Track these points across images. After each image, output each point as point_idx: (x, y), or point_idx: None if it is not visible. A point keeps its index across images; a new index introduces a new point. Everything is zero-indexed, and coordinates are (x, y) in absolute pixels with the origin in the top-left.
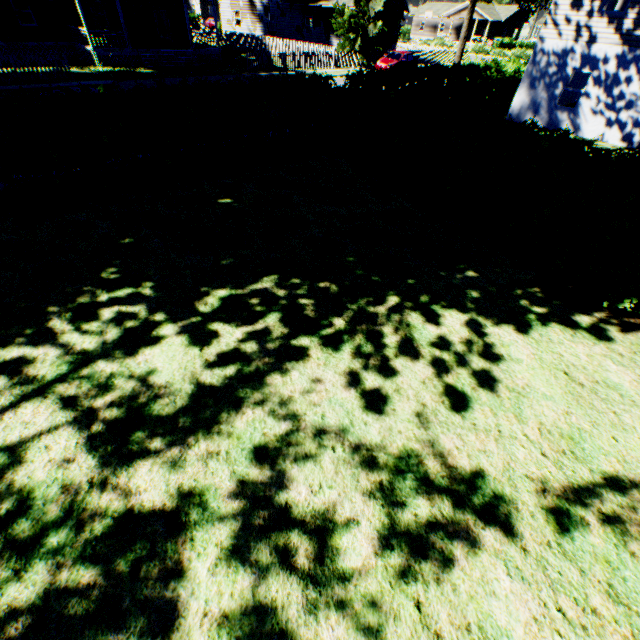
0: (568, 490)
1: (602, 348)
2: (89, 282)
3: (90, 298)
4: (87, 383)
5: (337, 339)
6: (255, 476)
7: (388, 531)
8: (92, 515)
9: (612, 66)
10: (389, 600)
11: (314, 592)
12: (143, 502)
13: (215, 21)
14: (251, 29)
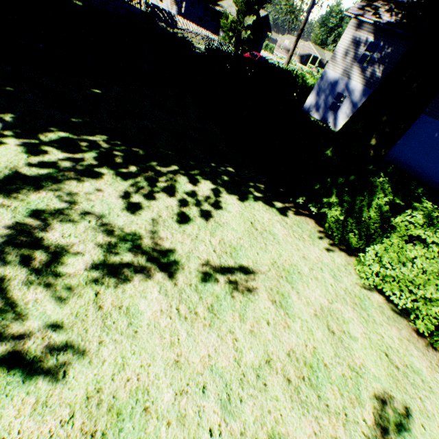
0: (217, 267)
1: (279, 218)
2: None
3: None
4: None
5: (126, 175)
6: (29, 222)
7: (100, 262)
8: None
9: (357, 95)
10: (81, 289)
11: (35, 277)
12: None
13: None
14: (169, 7)
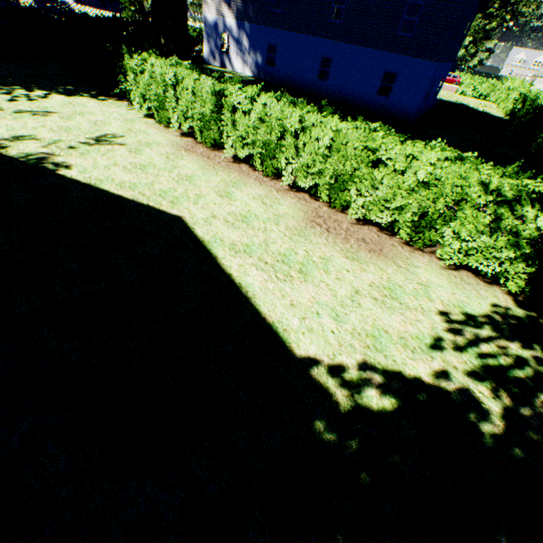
0: (29, 111)
1: (98, 102)
2: None
3: None
4: None
5: None
6: None
7: None
8: None
9: (235, 31)
10: None
11: None
12: None
13: None
14: None
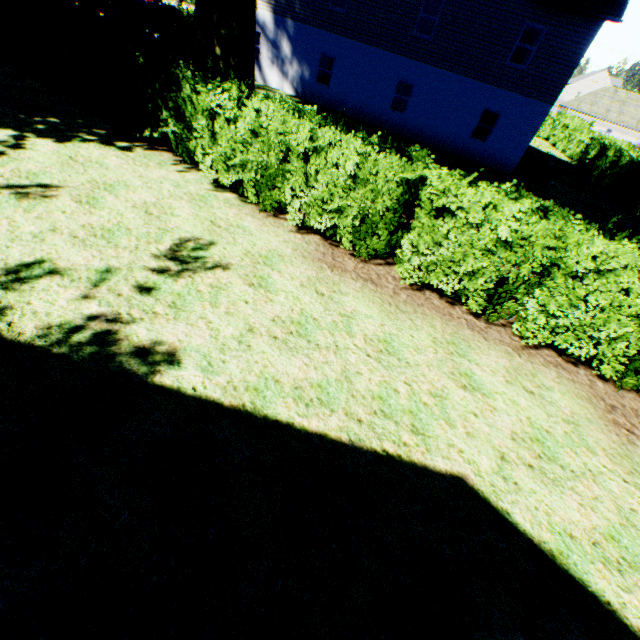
0: (3, 186)
1: (119, 154)
2: None
3: None
4: None
5: None
6: None
7: None
8: None
9: (271, 29)
10: None
11: None
12: None
13: None
14: None
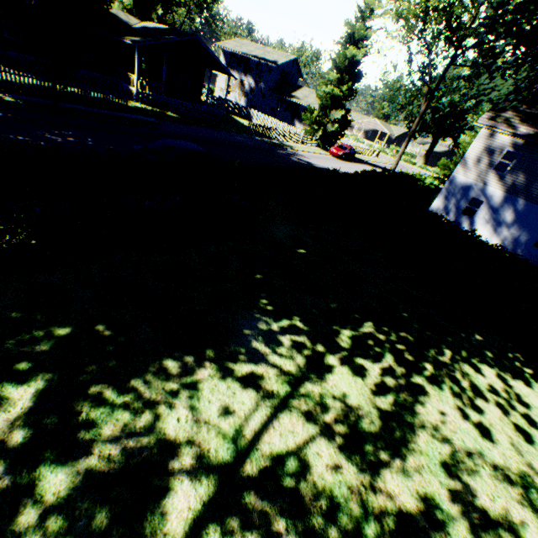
0: None
1: None
2: (255, 310)
3: (265, 325)
4: (309, 400)
5: (435, 380)
6: (453, 485)
7: None
8: (380, 512)
9: (497, 201)
10: None
11: None
12: (403, 503)
13: (226, 94)
14: (237, 99)
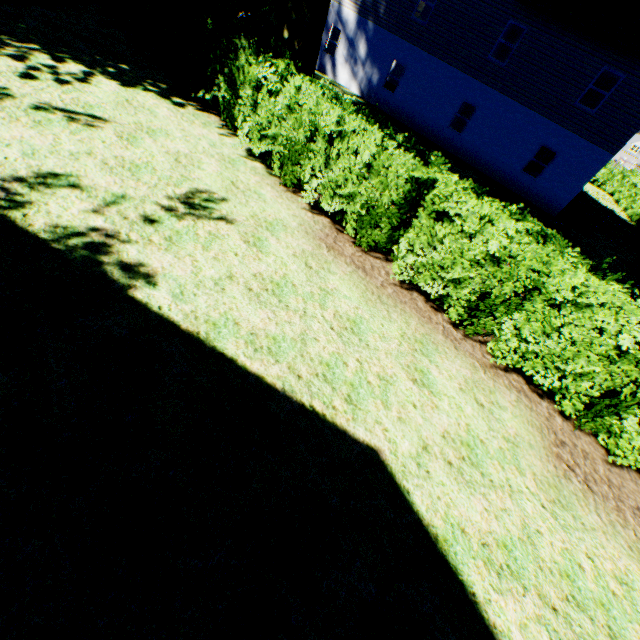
0: (61, 109)
1: (171, 107)
2: None
3: None
4: None
5: None
6: None
7: None
8: None
9: (352, 28)
10: None
11: None
12: None
13: None
14: None
